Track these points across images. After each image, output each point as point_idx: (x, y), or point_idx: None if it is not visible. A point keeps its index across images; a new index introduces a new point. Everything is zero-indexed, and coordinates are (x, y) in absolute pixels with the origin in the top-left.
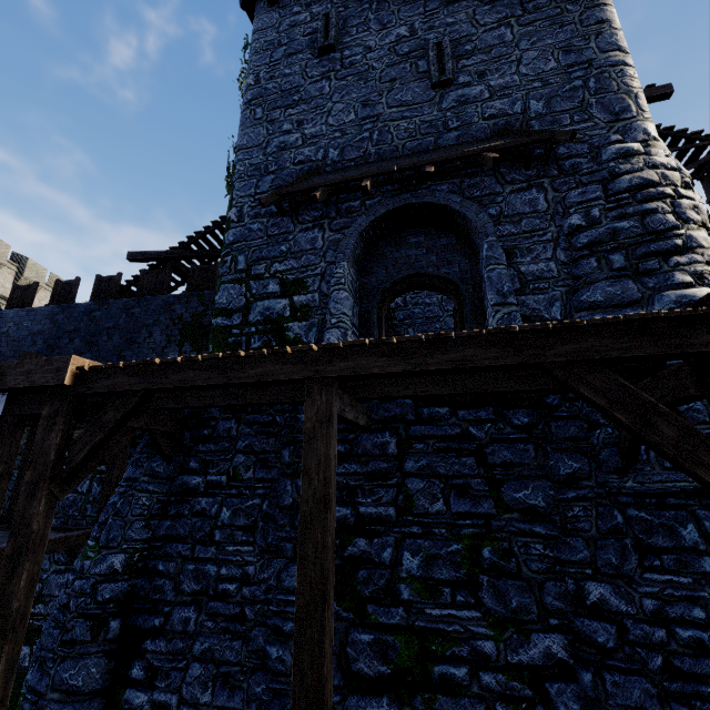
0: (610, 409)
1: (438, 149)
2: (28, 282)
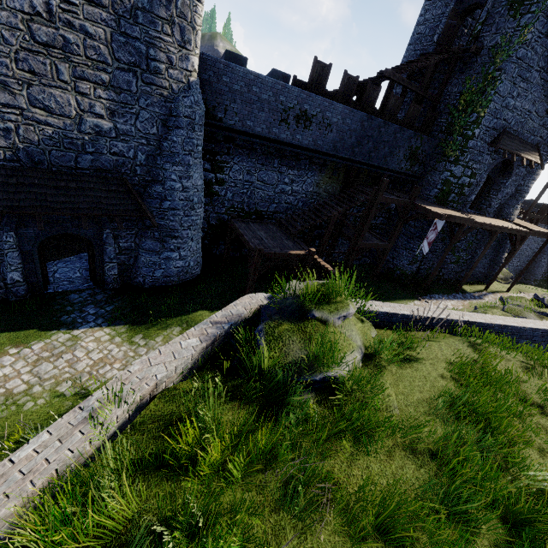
0: (517, 241)
1: (527, 142)
2: None
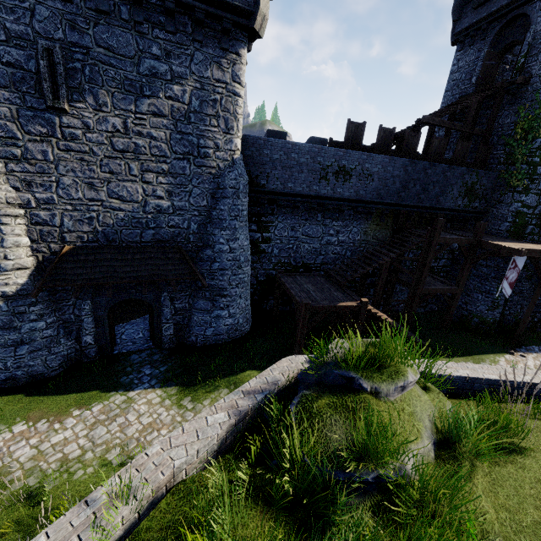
0: None
1: None
2: None
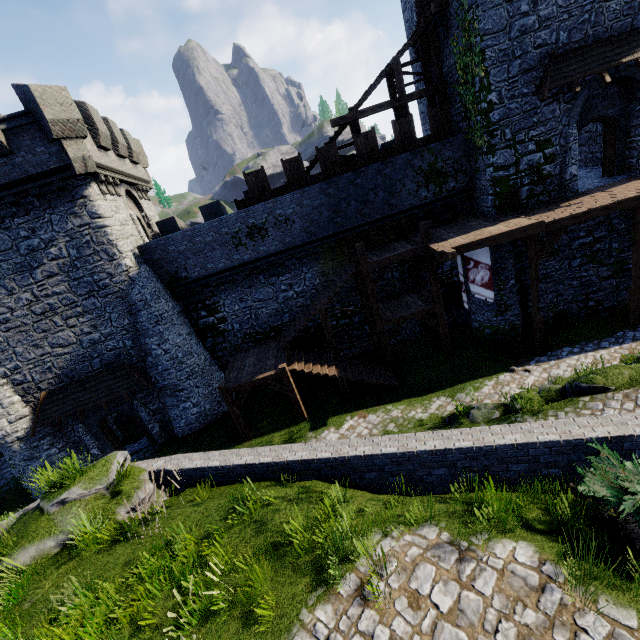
0: None
1: (634, 31)
2: (135, 155)
